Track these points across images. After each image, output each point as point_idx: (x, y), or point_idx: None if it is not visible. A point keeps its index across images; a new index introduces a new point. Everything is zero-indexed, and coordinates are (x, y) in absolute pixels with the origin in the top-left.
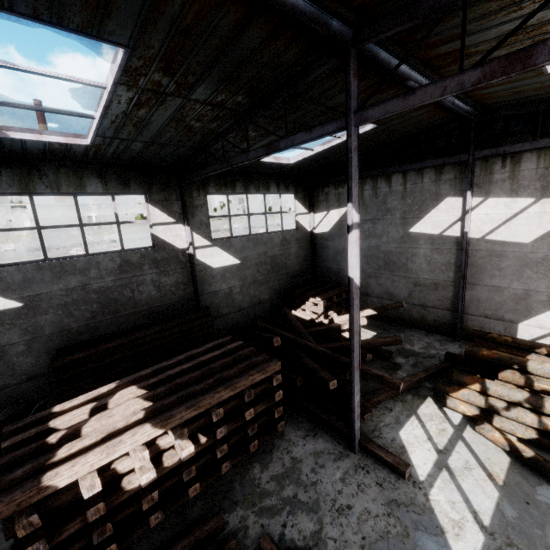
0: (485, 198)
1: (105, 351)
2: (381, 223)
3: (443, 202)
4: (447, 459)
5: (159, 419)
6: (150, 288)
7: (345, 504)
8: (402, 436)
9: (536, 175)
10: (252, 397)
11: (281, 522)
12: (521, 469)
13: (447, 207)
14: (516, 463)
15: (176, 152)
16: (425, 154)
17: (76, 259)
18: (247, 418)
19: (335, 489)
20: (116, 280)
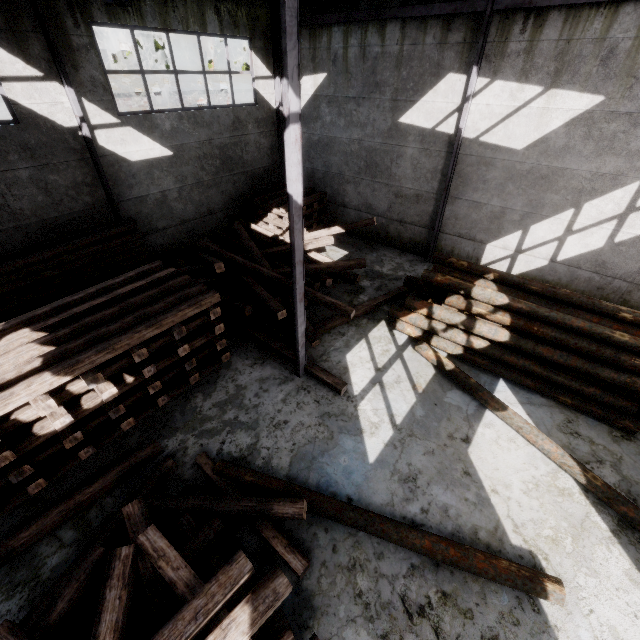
0: (491, 79)
1: None
2: (366, 104)
3: (443, 80)
4: (382, 376)
5: (61, 367)
6: (32, 191)
7: (283, 420)
8: (348, 358)
9: (555, 51)
10: (184, 334)
11: (220, 441)
12: (441, 379)
13: (447, 89)
14: (438, 375)
15: None
16: None
17: None
18: (181, 355)
19: (275, 409)
20: None
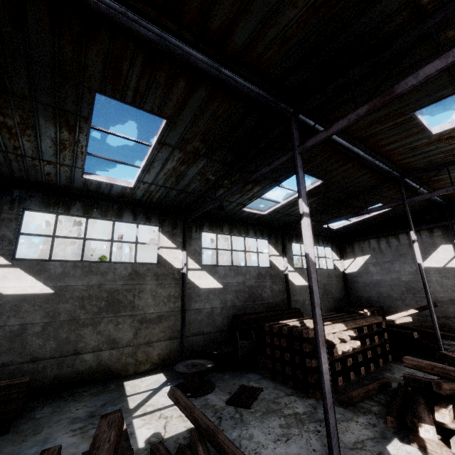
0: None
1: (260, 317)
2: (397, 262)
3: (439, 248)
4: None
5: (342, 323)
6: (268, 290)
7: None
8: None
9: None
10: (375, 328)
11: None
12: None
13: (443, 250)
14: None
15: (290, 219)
16: (419, 223)
17: (242, 268)
18: (375, 341)
19: None
20: (255, 282)
